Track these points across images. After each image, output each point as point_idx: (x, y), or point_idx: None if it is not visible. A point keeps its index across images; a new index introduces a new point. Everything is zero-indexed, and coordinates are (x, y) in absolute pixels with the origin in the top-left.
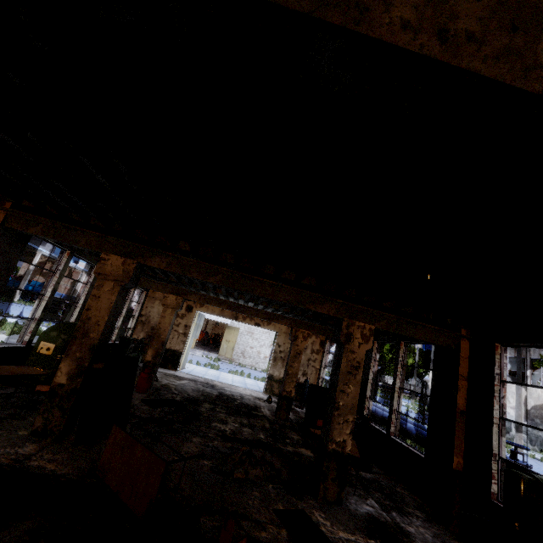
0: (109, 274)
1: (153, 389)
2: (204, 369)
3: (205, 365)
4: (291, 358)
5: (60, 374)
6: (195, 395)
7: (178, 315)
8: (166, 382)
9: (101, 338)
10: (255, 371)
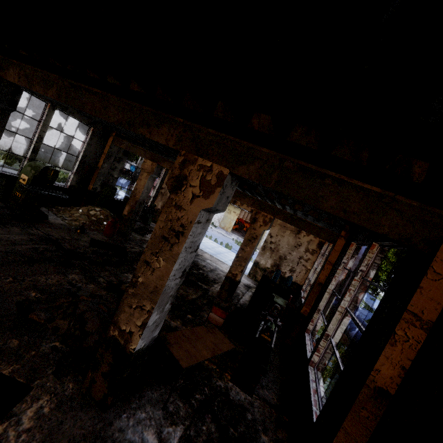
0: None
1: (127, 238)
2: (217, 246)
3: (221, 243)
4: (244, 241)
5: None
6: None
7: None
8: None
9: None
10: None
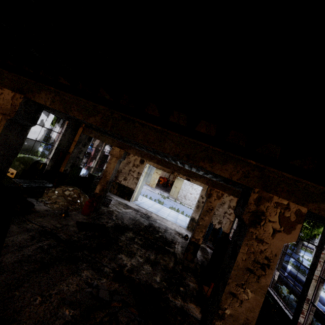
0: None
1: (98, 213)
2: (153, 203)
3: (155, 200)
4: (203, 212)
5: None
6: (127, 223)
7: (134, 165)
8: (114, 209)
9: None
10: (190, 209)
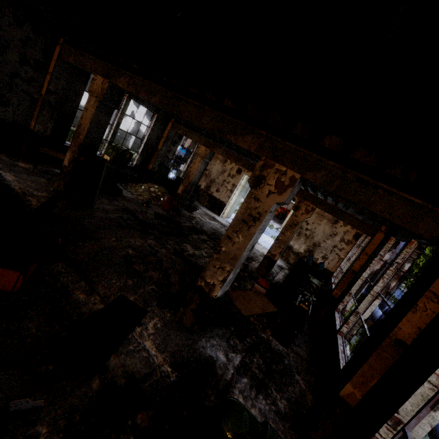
0: (94, 92)
1: (179, 214)
2: None
3: None
4: (285, 226)
5: (66, 159)
6: (206, 230)
7: (230, 174)
8: (198, 216)
9: (86, 141)
10: None
